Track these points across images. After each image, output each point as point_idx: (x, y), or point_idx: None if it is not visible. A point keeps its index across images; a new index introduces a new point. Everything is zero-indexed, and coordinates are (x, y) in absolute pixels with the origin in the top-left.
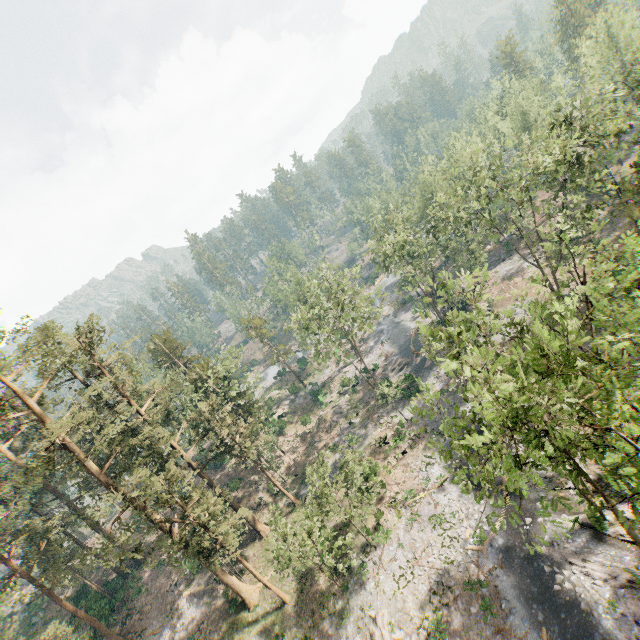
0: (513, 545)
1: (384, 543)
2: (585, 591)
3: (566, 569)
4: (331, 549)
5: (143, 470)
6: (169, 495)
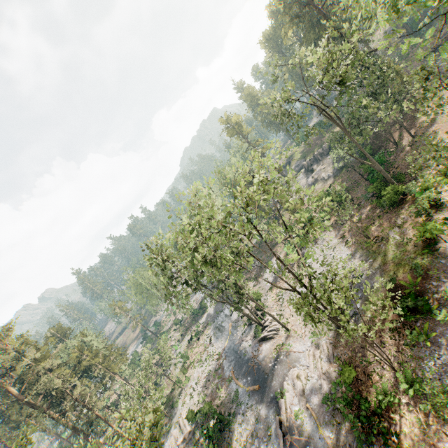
0: (230, 347)
1: (187, 383)
2: (246, 347)
3: (242, 344)
4: (166, 405)
5: (46, 375)
6: (62, 386)
